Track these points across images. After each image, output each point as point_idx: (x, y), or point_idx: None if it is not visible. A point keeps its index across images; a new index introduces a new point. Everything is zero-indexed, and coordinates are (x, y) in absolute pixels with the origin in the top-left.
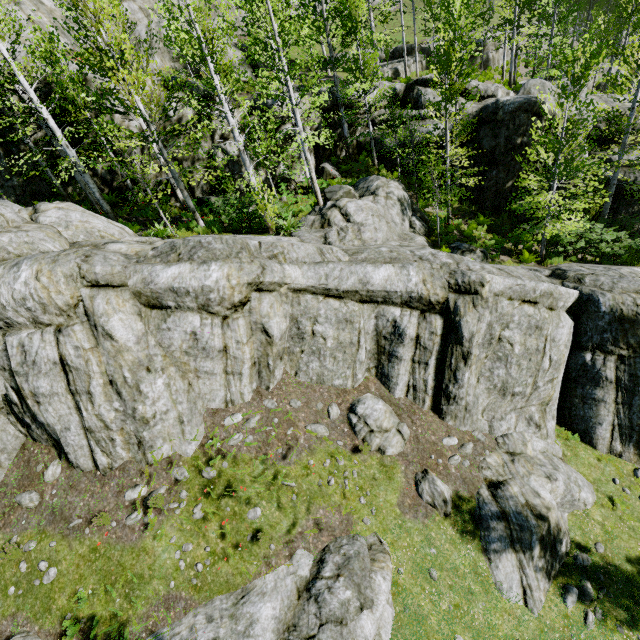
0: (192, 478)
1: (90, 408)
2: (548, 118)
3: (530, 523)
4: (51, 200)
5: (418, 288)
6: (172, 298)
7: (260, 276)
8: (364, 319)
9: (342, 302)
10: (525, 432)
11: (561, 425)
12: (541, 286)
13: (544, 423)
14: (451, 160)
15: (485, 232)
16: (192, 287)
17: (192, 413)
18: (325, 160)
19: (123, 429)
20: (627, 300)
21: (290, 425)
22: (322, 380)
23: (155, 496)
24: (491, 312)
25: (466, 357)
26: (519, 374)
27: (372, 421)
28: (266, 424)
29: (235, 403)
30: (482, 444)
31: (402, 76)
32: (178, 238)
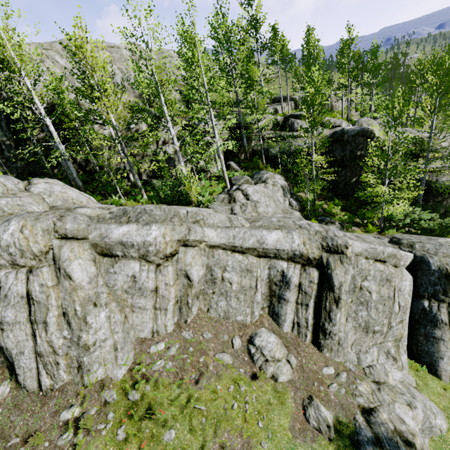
0: (119, 400)
1: (44, 335)
2: (379, 140)
3: (401, 449)
4: (41, 177)
5: (300, 248)
6: (120, 249)
7: (187, 235)
8: (260, 269)
9: (244, 256)
10: (385, 364)
11: (411, 358)
12: (387, 249)
13: (399, 356)
14: (315, 163)
15: (339, 210)
16: (136, 241)
17: (125, 341)
18: (231, 160)
19: (67, 354)
20: (449, 262)
21: (202, 353)
22: (228, 316)
23: (86, 417)
24: (354, 267)
25: (337, 301)
26: (377, 316)
27: (267, 352)
28: (183, 352)
29: (160, 333)
30: (353, 373)
31: (280, 113)
32: (128, 206)
